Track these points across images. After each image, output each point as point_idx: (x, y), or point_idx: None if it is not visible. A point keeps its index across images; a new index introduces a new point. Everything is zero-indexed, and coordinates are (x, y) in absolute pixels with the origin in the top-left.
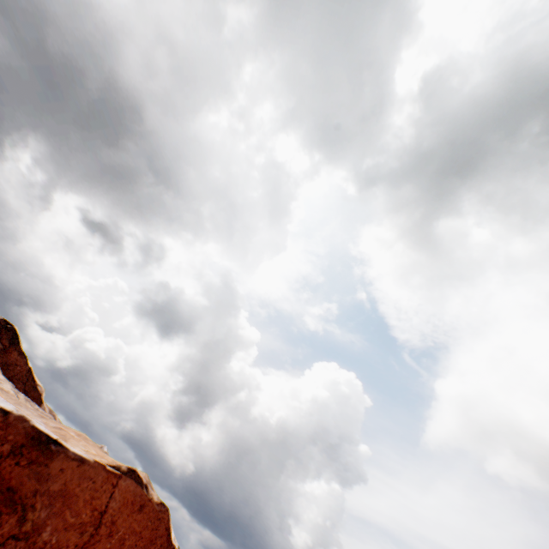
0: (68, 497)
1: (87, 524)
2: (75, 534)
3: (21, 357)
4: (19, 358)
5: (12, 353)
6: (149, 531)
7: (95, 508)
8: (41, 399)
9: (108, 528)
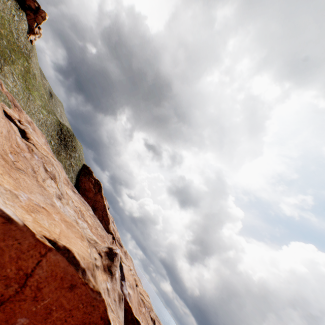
0: None
1: (12, 279)
2: (1, 284)
3: (101, 198)
4: (100, 198)
5: (98, 196)
6: (81, 313)
7: (21, 268)
8: (109, 222)
9: (33, 292)
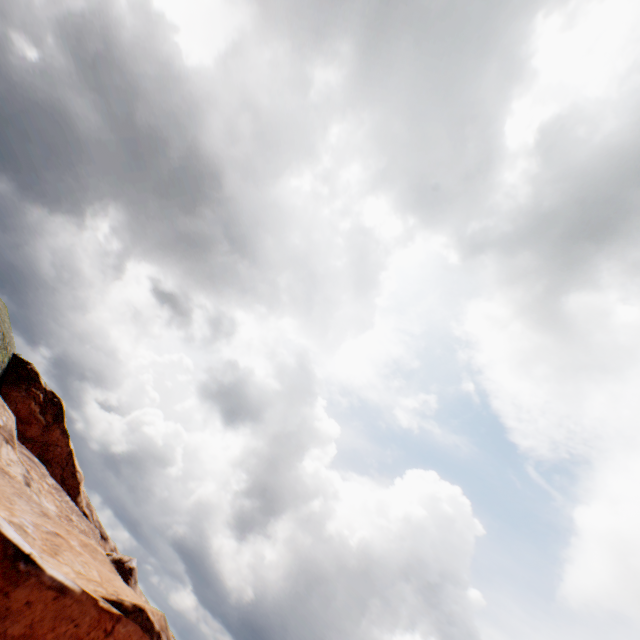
0: None
1: None
2: None
3: (63, 436)
4: (61, 437)
5: (54, 431)
6: None
7: None
8: (79, 488)
9: None
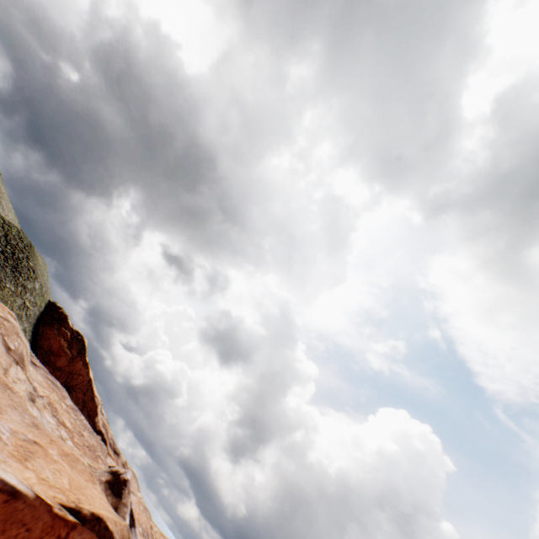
0: None
1: None
2: None
3: (84, 367)
4: (83, 367)
5: (78, 363)
6: None
7: None
8: (96, 411)
9: None
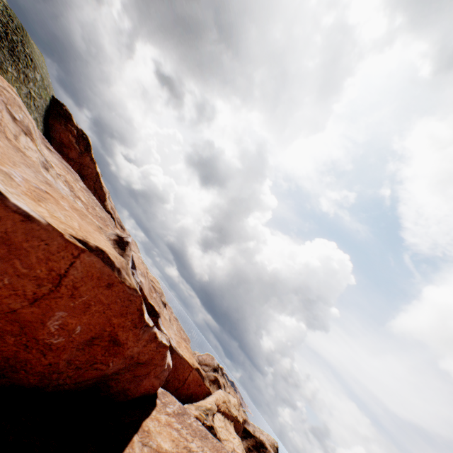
0: (14, 248)
1: (44, 280)
2: (32, 284)
3: (91, 162)
4: (90, 162)
5: (86, 158)
6: (119, 306)
7: (52, 269)
8: (105, 197)
9: (69, 291)
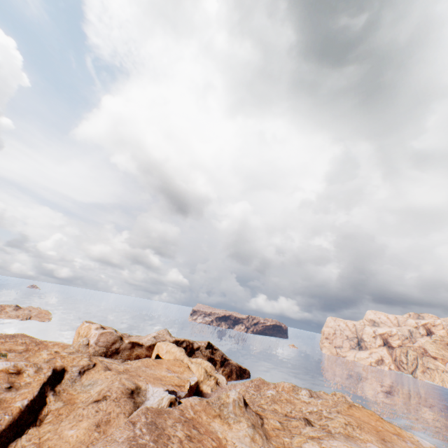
0: None
1: None
2: None
3: None
4: None
5: None
6: None
7: None
8: None
9: None
